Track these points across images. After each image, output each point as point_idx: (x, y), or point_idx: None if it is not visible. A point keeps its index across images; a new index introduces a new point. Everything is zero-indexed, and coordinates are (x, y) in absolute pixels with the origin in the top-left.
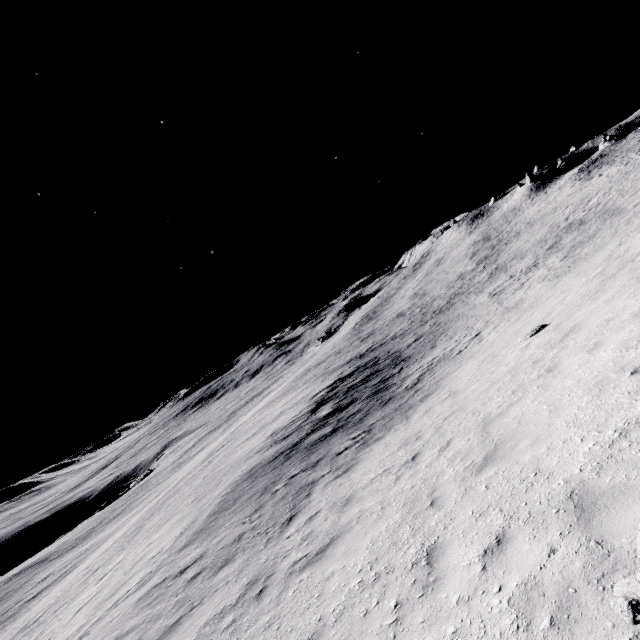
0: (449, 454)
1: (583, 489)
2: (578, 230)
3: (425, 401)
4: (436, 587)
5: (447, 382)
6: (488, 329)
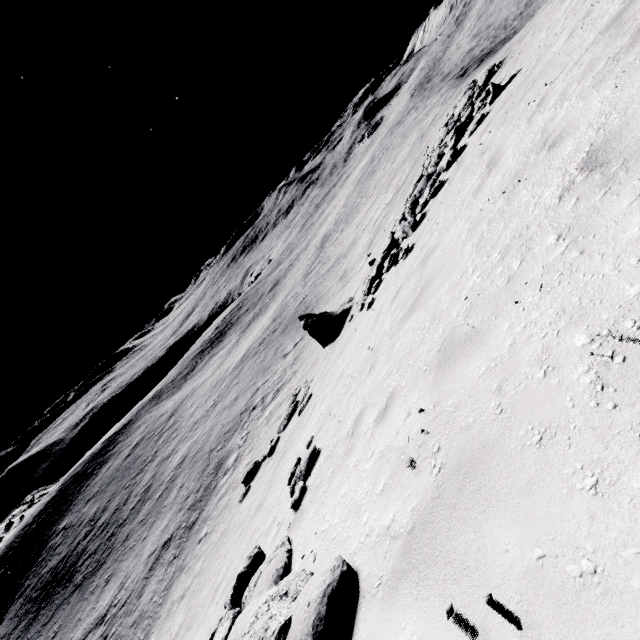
0: None
1: None
2: None
3: None
4: None
5: None
6: None
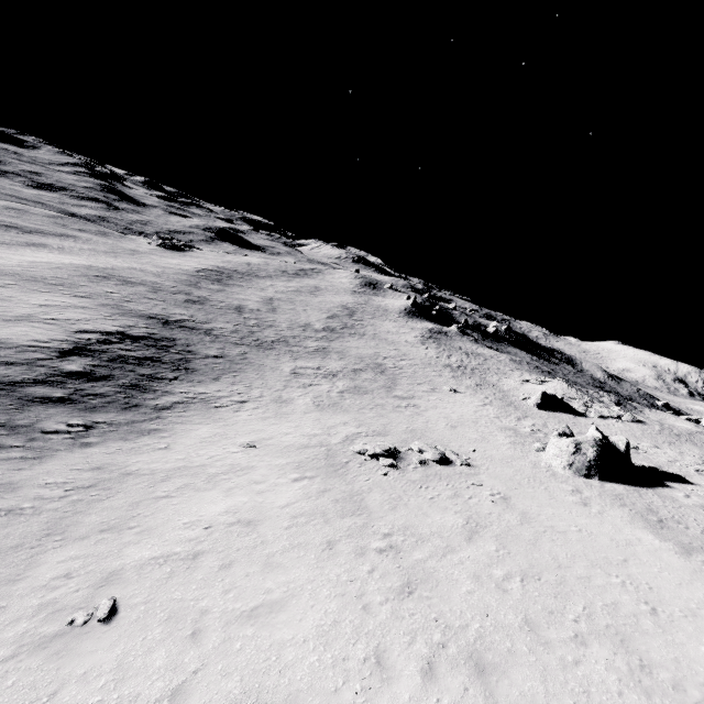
0: (107, 504)
1: (118, 572)
2: (375, 375)
3: (151, 436)
4: (16, 583)
5: (180, 431)
6: (252, 405)
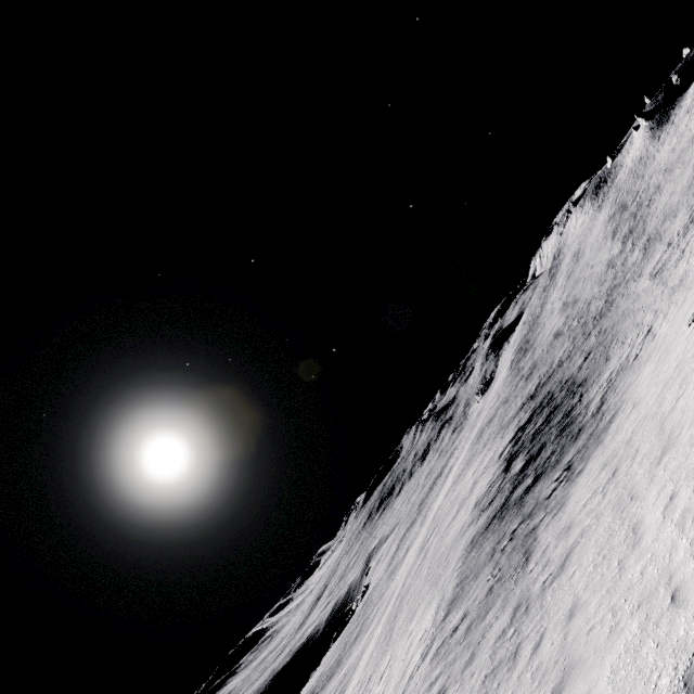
0: (638, 459)
1: None
2: None
3: (613, 421)
4: (639, 542)
5: (629, 394)
6: (658, 321)
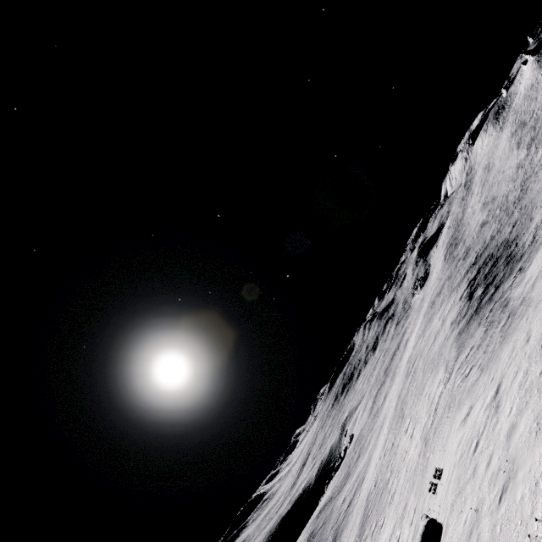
0: None
1: None
2: None
3: None
4: None
5: None
6: None
